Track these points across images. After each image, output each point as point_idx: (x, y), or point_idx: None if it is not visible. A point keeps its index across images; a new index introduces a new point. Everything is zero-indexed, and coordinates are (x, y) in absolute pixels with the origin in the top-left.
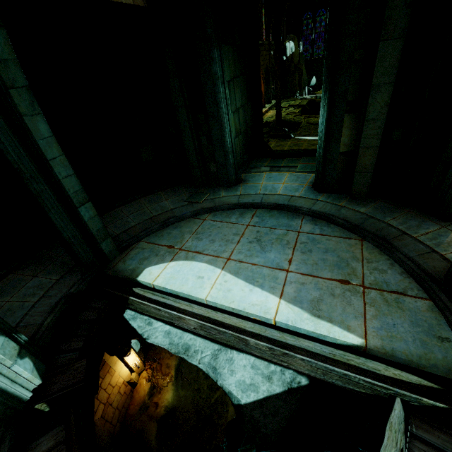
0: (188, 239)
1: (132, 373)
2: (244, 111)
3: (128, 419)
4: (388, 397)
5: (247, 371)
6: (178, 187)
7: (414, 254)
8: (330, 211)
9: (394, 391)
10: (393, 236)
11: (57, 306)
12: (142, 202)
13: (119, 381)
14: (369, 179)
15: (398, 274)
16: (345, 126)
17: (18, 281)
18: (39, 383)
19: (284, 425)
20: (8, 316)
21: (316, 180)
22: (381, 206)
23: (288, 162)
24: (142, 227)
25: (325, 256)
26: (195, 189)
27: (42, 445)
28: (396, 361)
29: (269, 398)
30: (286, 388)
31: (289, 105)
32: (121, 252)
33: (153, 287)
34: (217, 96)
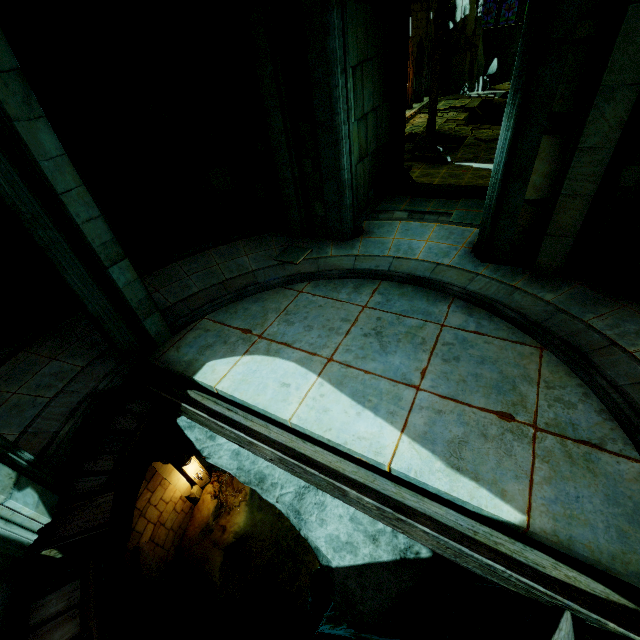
0: (274, 321)
1: (193, 486)
2: (375, 119)
3: (185, 542)
4: (551, 608)
5: (344, 523)
6: (266, 235)
7: (626, 382)
8: (496, 295)
9: (563, 603)
10: (593, 348)
11: (79, 409)
12: (211, 255)
13: (175, 496)
14: (566, 248)
15: (595, 412)
16: (541, 156)
17: (31, 364)
18: (47, 521)
19: (389, 606)
20: (13, 416)
21: (480, 241)
22: (580, 293)
23: (438, 206)
24: (208, 295)
25: (480, 369)
26: (291, 241)
27: (49, 605)
28: (573, 556)
29: (371, 566)
30: (397, 557)
31: (451, 107)
32: (174, 333)
33: (216, 391)
34: (333, 93)
